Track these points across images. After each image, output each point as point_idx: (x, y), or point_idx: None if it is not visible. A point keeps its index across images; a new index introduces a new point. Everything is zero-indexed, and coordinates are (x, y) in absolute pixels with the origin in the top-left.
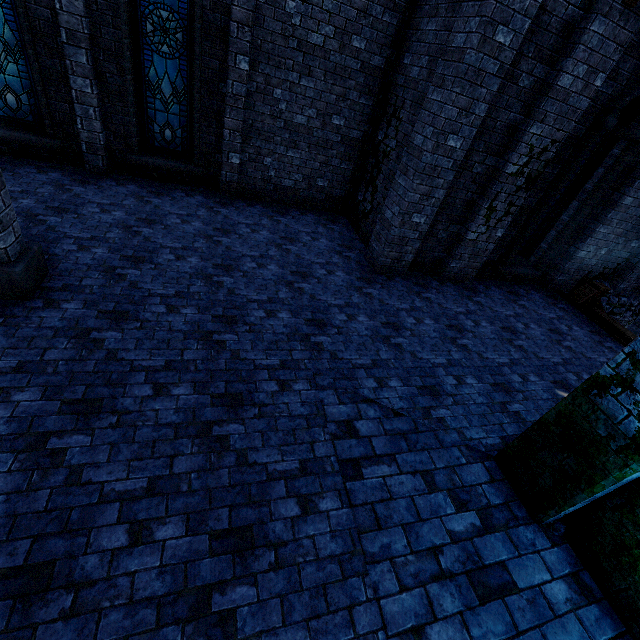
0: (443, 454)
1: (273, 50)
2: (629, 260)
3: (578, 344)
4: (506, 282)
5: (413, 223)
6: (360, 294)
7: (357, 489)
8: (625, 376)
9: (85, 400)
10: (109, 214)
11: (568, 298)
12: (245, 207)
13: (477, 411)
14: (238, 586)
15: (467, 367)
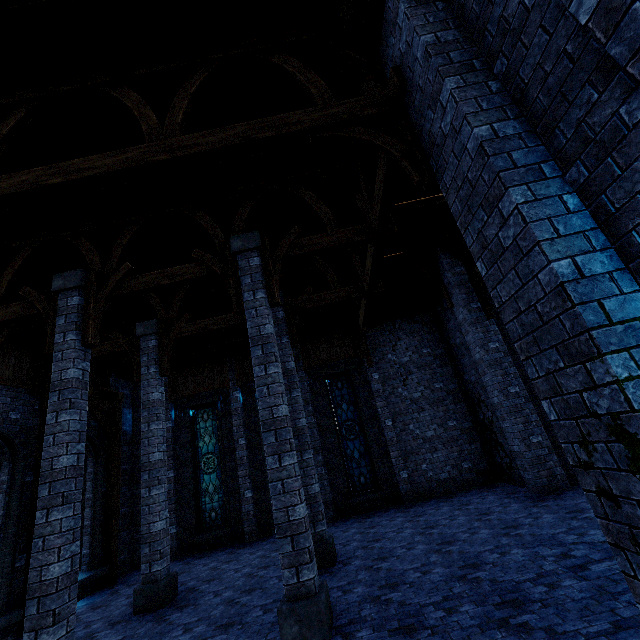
0: None
1: (400, 410)
2: None
3: None
4: None
5: (535, 443)
6: (537, 507)
7: (589, 575)
8: None
9: (388, 584)
10: (348, 532)
11: None
12: (424, 503)
13: None
14: (523, 615)
15: None
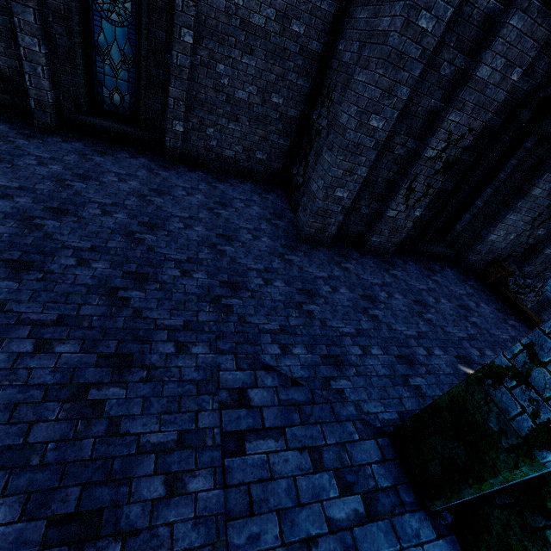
0: (336, 429)
1: (217, 26)
2: (535, 246)
3: (484, 320)
4: (423, 258)
5: (336, 197)
6: (281, 260)
7: (236, 466)
8: (521, 369)
9: None
10: (45, 167)
11: (478, 277)
12: (186, 172)
13: (378, 383)
14: None
15: (375, 337)
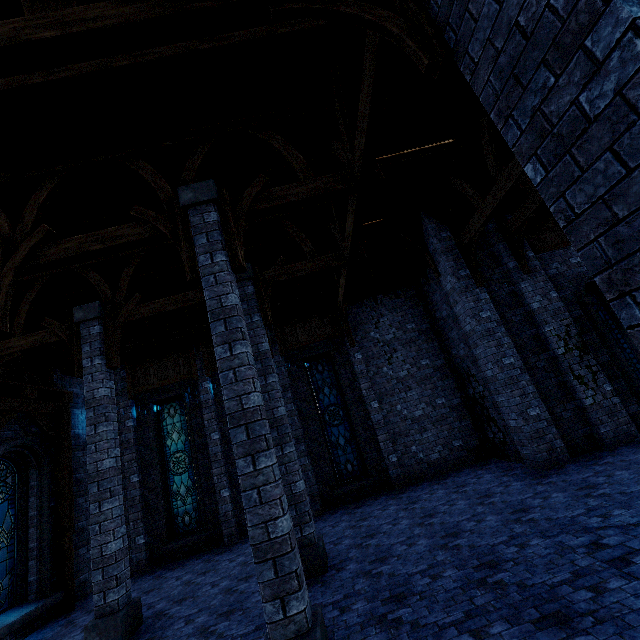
0: None
1: (386, 390)
2: None
3: None
4: None
5: (533, 416)
6: (542, 485)
7: (636, 571)
8: None
9: (393, 596)
10: (338, 526)
11: None
12: (416, 487)
13: None
14: (575, 638)
15: None
